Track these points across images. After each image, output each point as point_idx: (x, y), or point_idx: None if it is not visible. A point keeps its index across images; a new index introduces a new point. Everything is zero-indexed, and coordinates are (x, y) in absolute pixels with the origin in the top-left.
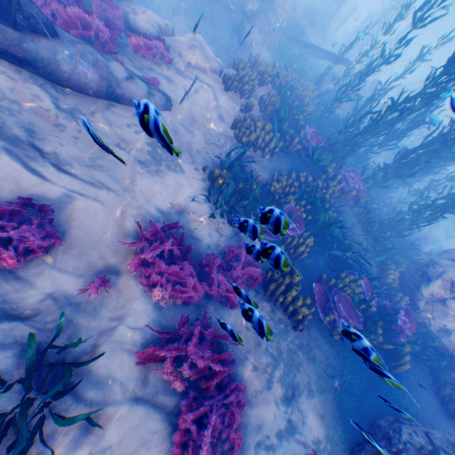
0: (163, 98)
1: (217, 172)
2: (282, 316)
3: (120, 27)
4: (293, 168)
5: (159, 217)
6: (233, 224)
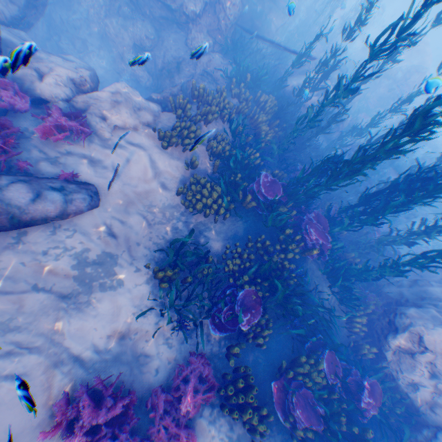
0: (86, 196)
1: (159, 273)
2: (241, 429)
3: (22, 108)
4: (250, 227)
5: (94, 362)
6: (183, 330)
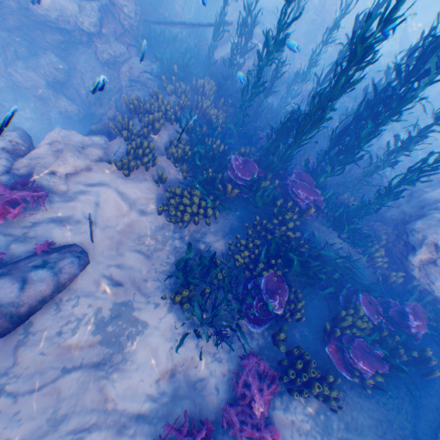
0: (73, 259)
1: (178, 299)
2: (316, 403)
3: None
4: (242, 215)
5: (156, 411)
6: (224, 340)
